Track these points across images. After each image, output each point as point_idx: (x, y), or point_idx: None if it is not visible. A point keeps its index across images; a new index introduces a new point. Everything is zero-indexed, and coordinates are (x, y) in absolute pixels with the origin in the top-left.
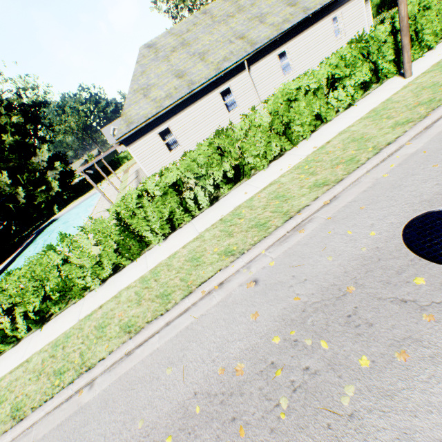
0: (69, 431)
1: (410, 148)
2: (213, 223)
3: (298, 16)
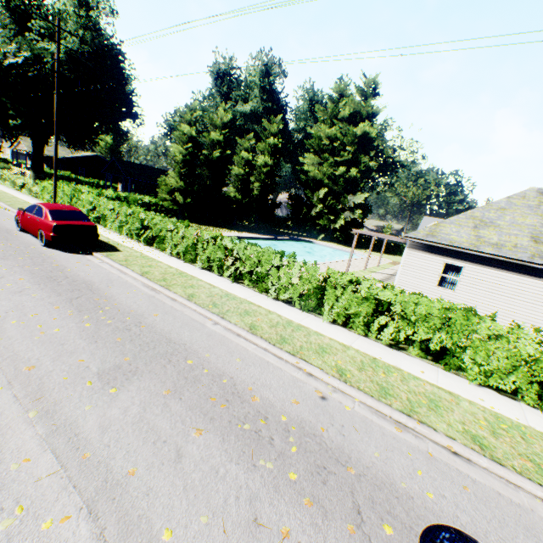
0: (192, 324)
1: None
2: (367, 352)
3: None
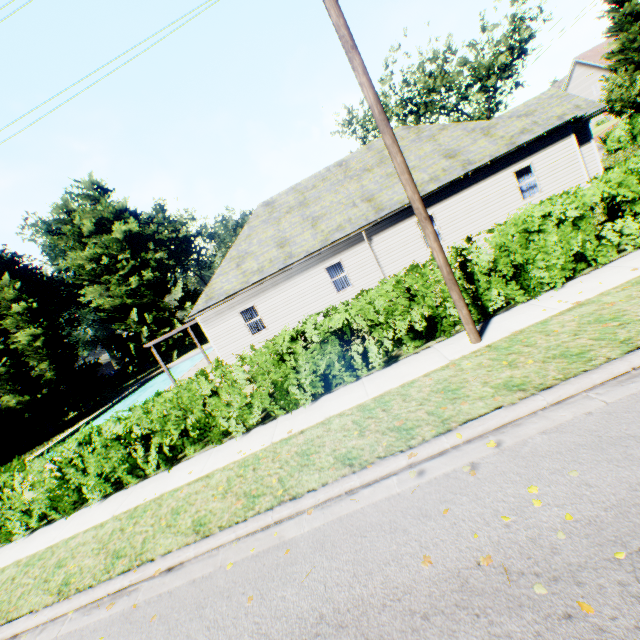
0: None
1: (297, 526)
2: (131, 507)
3: (453, 172)
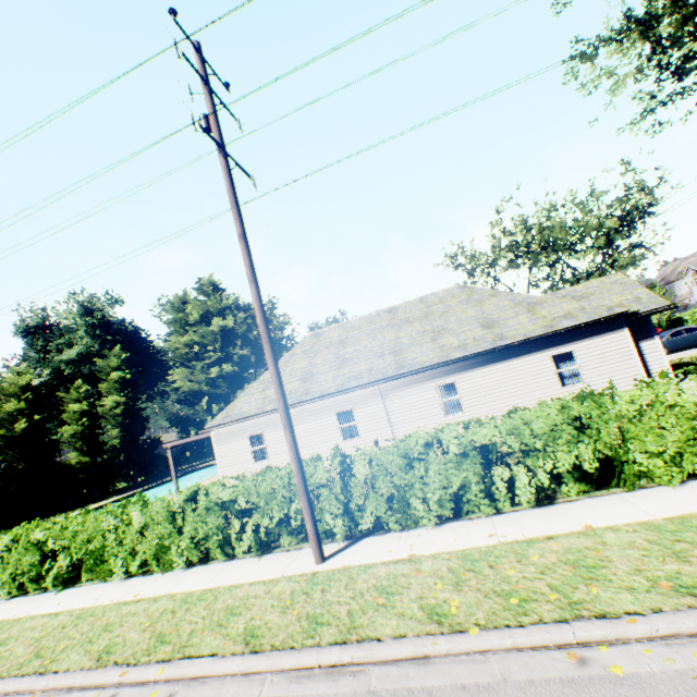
0: None
1: None
2: (4, 618)
3: (482, 343)
